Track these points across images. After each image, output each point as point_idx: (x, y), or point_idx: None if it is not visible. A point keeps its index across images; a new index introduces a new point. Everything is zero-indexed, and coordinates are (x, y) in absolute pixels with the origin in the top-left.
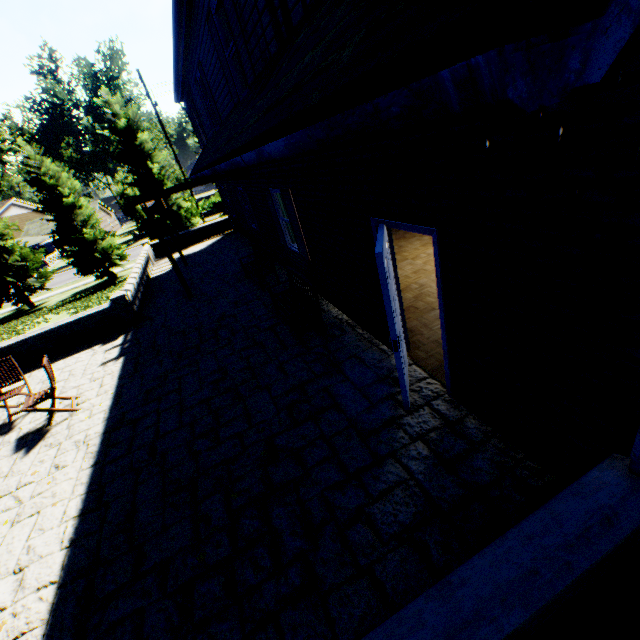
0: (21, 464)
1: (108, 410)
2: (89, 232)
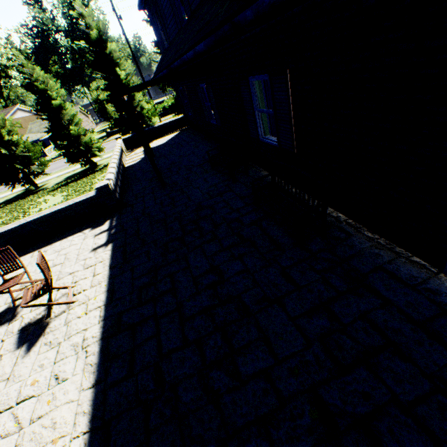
0: (22, 366)
1: (103, 306)
2: (74, 129)
